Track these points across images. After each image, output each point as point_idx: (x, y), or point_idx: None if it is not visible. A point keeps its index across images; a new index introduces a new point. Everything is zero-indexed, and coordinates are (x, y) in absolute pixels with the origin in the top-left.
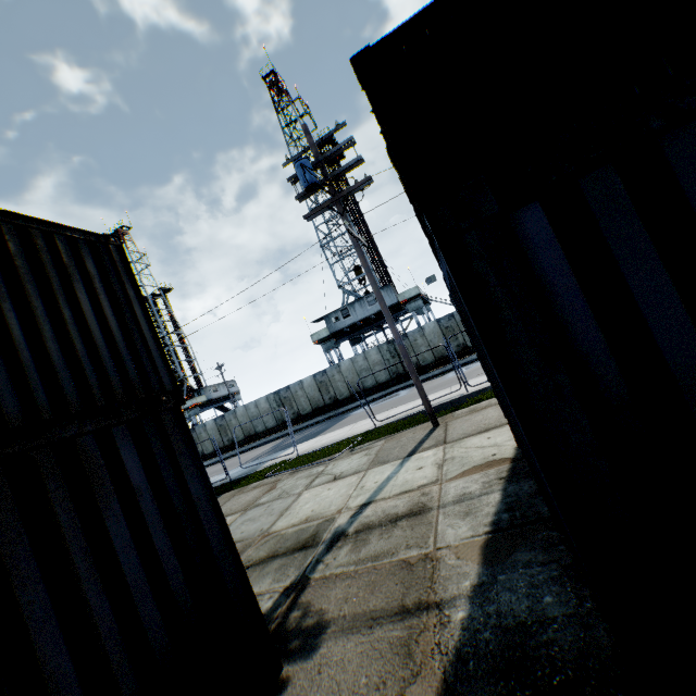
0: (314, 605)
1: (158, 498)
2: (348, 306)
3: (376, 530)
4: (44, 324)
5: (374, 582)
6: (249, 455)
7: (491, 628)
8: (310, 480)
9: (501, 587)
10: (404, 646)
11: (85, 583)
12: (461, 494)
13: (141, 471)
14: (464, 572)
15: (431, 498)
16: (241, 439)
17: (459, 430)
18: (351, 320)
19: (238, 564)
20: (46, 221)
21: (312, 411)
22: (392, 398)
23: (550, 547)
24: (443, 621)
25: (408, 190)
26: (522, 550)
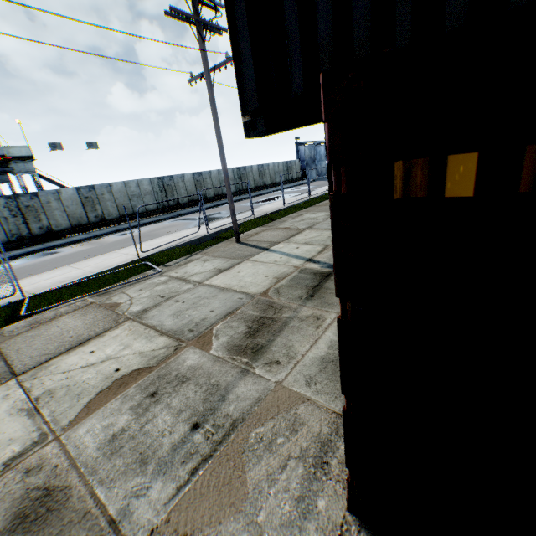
0: None
1: None
2: None
3: None
4: None
5: None
6: None
7: None
8: (178, 282)
9: None
10: None
11: None
12: None
13: None
14: None
15: None
16: None
17: (271, 239)
18: None
19: None
20: None
21: None
22: (51, 254)
23: None
24: None
25: None
26: None
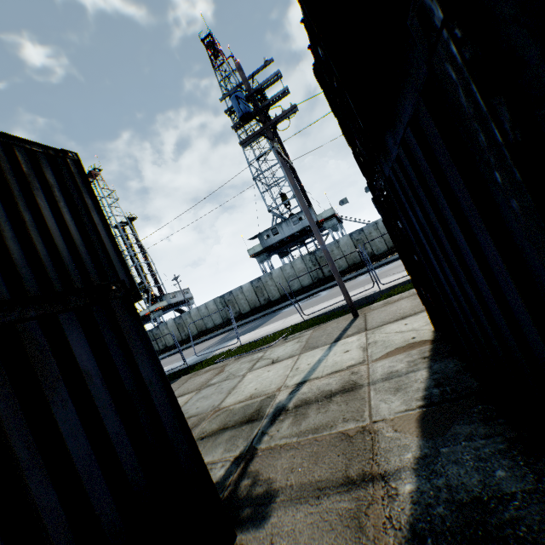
0: (263, 474)
1: (109, 382)
2: (277, 225)
3: (313, 405)
4: (4, 225)
5: (317, 453)
6: (202, 346)
7: (443, 502)
8: (252, 364)
9: (446, 460)
10: (353, 519)
11: (27, 472)
12: (388, 372)
13: (91, 356)
14: (404, 444)
15: (360, 376)
16: (195, 334)
17: (377, 319)
18: (280, 237)
19: (191, 442)
20: (4, 133)
21: (251, 310)
22: (314, 298)
23: (490, 420)
24: (390, 494)
25: (335, 100)
26: (460, 423)
